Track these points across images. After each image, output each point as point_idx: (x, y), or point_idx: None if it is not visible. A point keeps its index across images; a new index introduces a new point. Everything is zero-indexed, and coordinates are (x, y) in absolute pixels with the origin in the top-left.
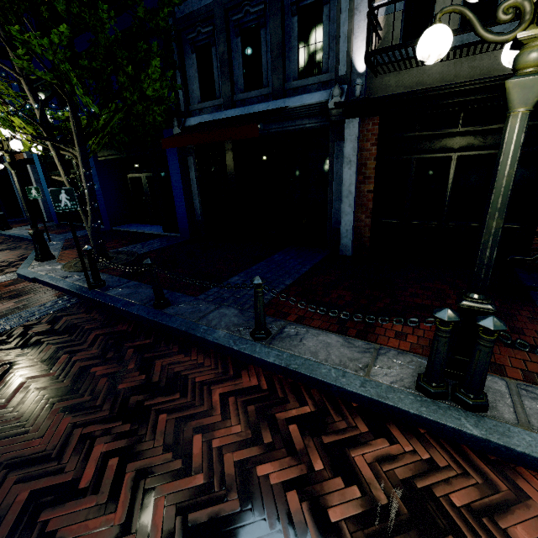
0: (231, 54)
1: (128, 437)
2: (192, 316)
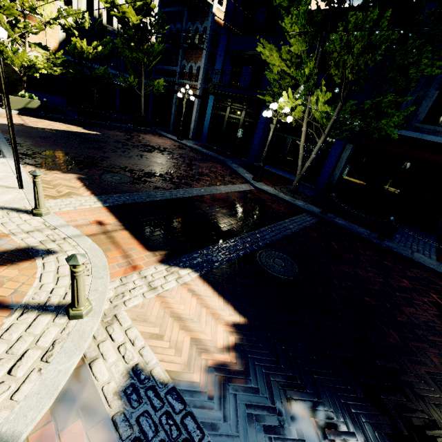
0: (424, 98)
1: (438, 295)
2: (405, 252)
